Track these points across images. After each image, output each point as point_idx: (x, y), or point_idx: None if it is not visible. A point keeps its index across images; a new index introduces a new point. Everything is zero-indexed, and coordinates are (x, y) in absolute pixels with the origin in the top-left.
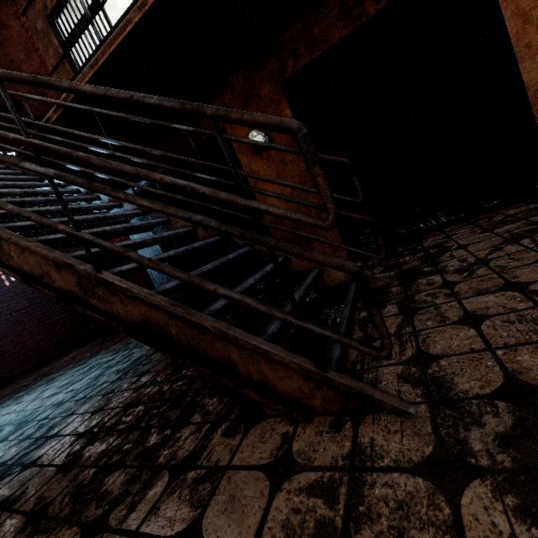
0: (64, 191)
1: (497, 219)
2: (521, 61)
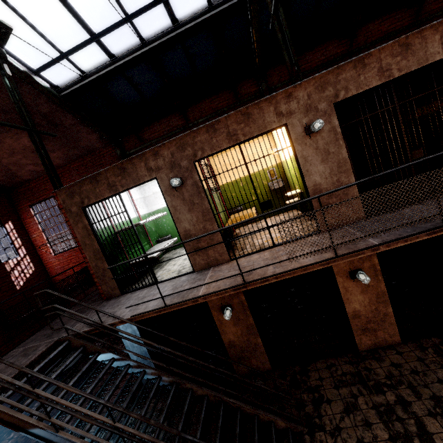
0: (125, 372)
1: (339, 374)
2: (345, 303)
